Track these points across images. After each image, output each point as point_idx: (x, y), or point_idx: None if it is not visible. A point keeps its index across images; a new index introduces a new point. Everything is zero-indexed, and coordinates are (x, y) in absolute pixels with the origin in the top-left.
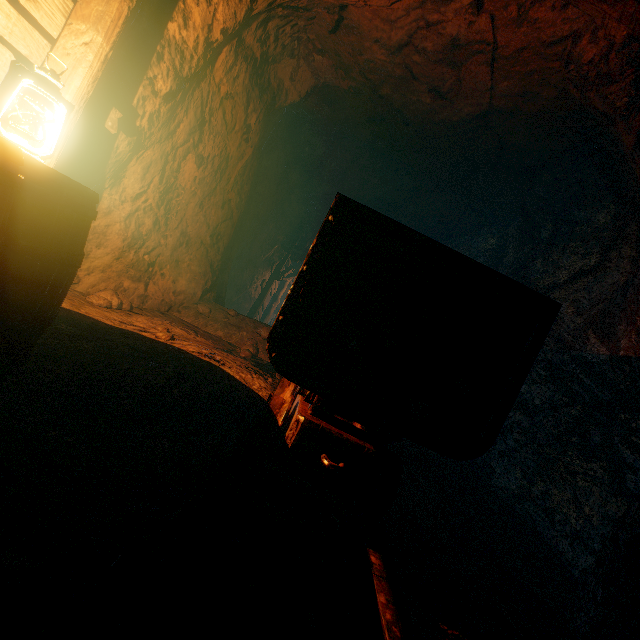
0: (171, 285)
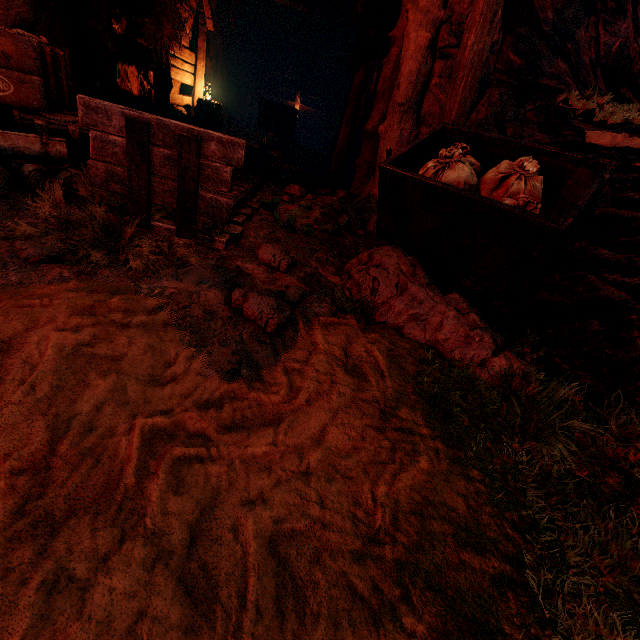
0: None
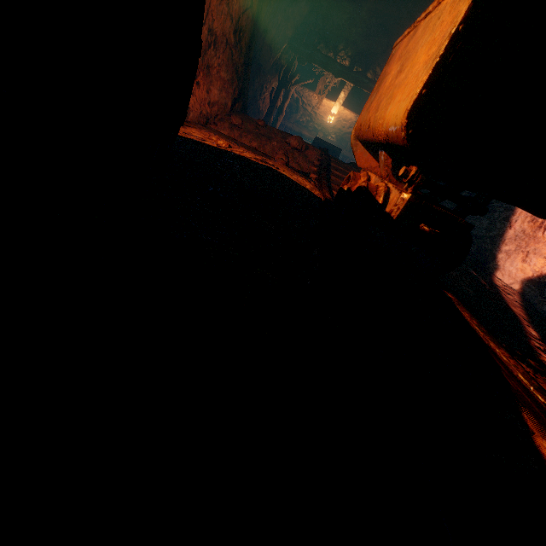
0: (205, 96)
